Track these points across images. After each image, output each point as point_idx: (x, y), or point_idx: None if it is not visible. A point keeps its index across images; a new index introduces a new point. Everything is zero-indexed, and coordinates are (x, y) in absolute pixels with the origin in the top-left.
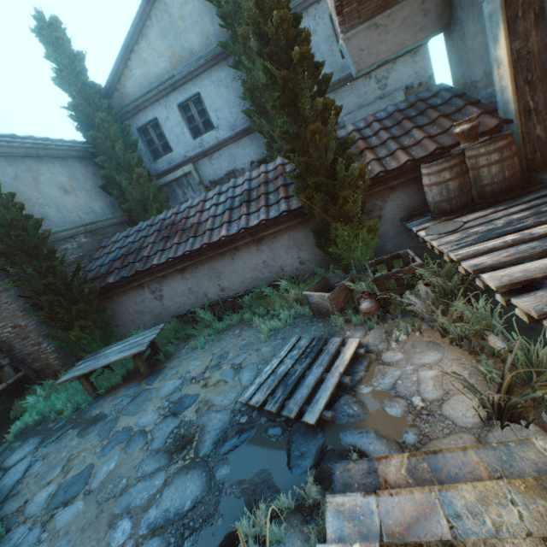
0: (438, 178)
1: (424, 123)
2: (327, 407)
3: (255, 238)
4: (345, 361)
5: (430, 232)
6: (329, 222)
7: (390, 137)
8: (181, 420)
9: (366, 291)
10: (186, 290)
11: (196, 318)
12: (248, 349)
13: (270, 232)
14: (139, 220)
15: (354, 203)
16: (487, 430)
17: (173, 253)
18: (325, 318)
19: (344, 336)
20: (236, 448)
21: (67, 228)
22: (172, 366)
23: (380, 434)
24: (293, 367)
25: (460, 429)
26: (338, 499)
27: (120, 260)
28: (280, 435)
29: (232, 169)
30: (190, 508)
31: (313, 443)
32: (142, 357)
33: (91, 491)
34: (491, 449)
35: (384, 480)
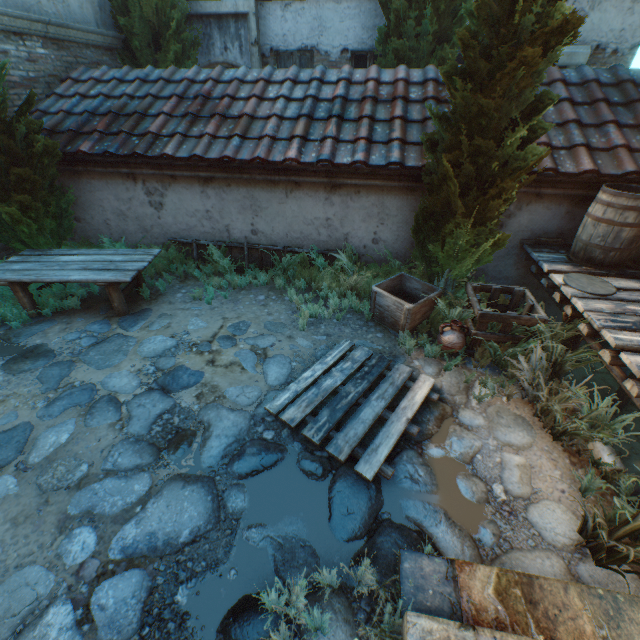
0: (618, 216)
1: (627, 122)
2: (386, 458)
3: (332, 181)
4: (415, 404)
5: (572, 284)
6: (451, 210)
7: (576, 119)
8: (175, 404)
9: (459, 321)
10: (202, 211)
11: (205, 256)
12: (277, 331)
13: (356, 183)
14: (141, 58)
15: (505, 202)
16: (579, 558)
17: (202, 149)
18: (386, 328)
19: (410, 364)
20: (257, 474)
21: (12, 12)
22: (160, 312)
23: (452, 520)
24: (341, 383)
25: (547, 546)
26: (424, 623)
27: (103, 118)
28: (321, 477)
29: (311, 45)
30: (188, 542)
31: (365, 503)
32: (119, 288)
33: (28, 466)
34: (596, 597)
35: (467, 597)
